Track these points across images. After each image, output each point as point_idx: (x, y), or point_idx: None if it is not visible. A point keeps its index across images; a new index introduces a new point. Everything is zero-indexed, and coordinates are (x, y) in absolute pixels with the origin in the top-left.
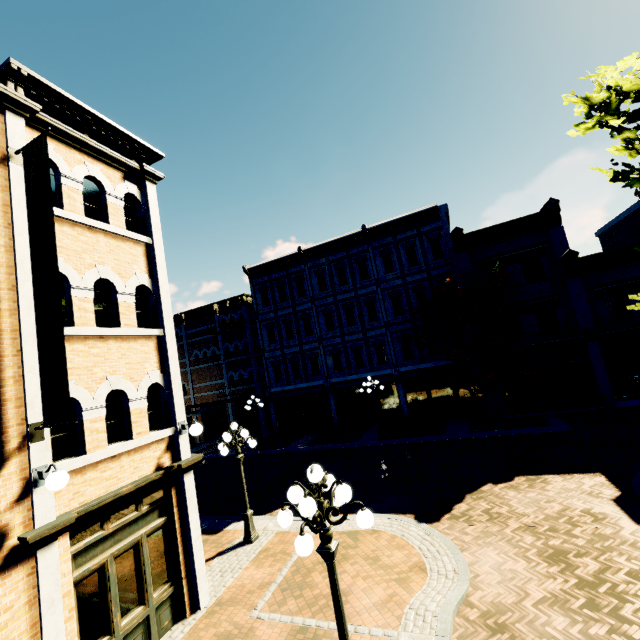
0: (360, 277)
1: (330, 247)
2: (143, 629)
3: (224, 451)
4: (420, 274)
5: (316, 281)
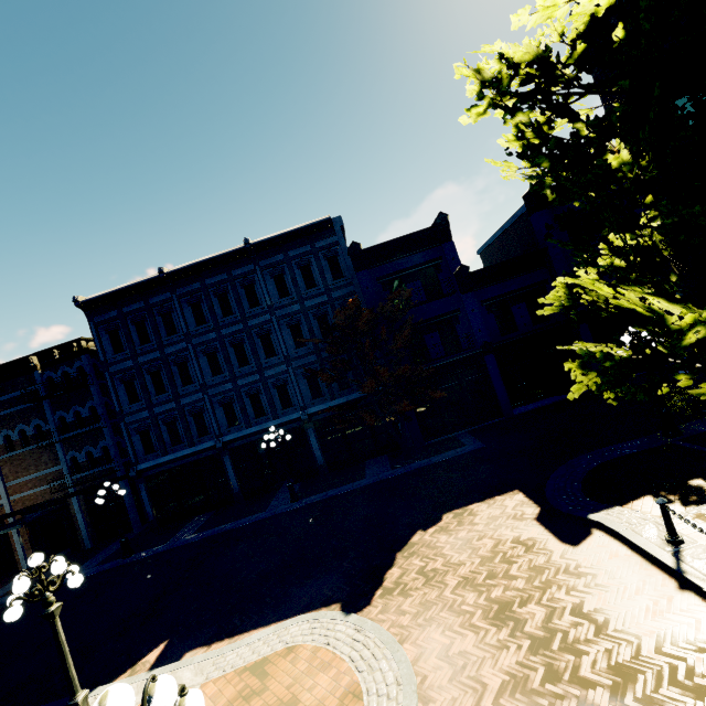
0: (249, 304)
1: (205, 268)
2: None
3: (11, 614)
4: (320, 297)
5: (190, 313)
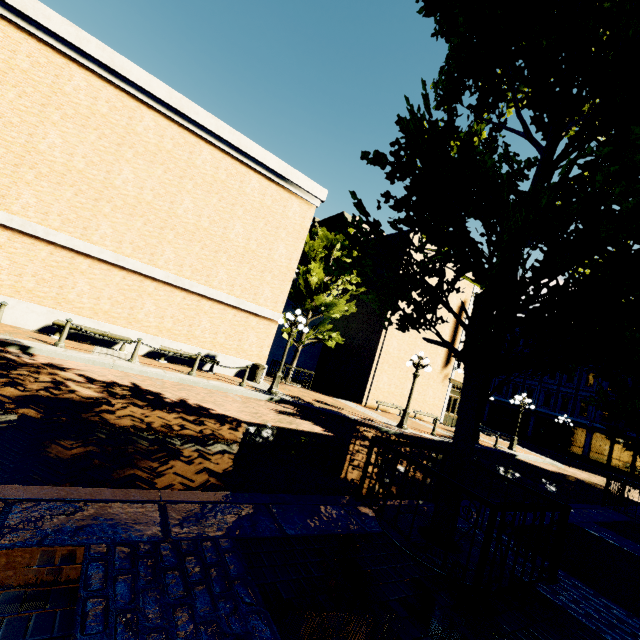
0: None
1: None
2: (451, 419)
3: None
4: None
5: None
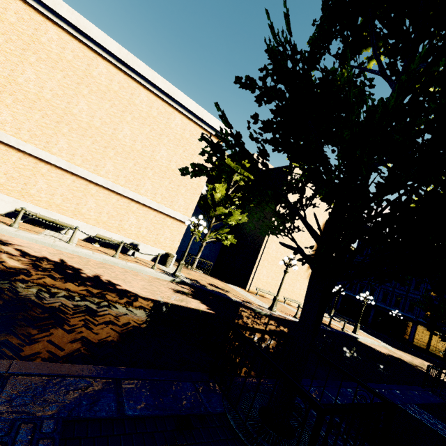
0: None
1: None
2: None
3: (335, 290)
4: None
5: None
